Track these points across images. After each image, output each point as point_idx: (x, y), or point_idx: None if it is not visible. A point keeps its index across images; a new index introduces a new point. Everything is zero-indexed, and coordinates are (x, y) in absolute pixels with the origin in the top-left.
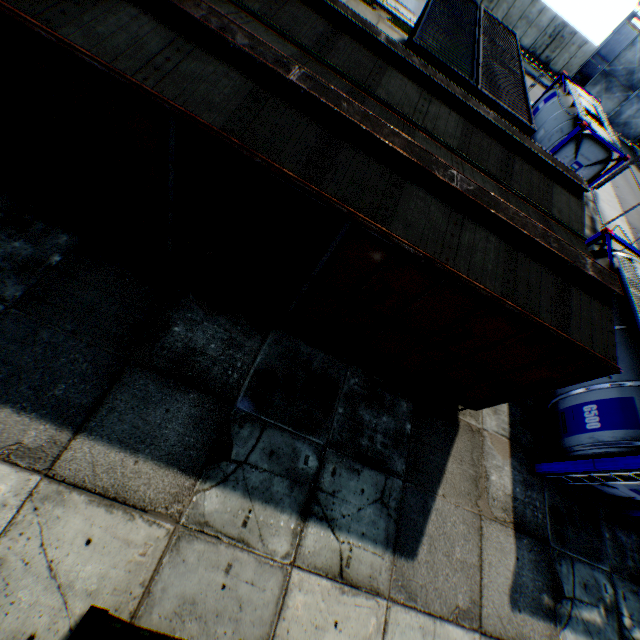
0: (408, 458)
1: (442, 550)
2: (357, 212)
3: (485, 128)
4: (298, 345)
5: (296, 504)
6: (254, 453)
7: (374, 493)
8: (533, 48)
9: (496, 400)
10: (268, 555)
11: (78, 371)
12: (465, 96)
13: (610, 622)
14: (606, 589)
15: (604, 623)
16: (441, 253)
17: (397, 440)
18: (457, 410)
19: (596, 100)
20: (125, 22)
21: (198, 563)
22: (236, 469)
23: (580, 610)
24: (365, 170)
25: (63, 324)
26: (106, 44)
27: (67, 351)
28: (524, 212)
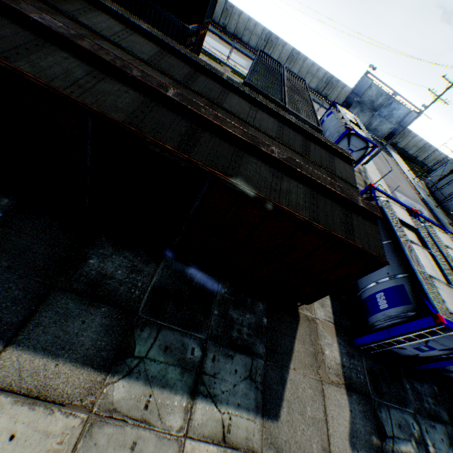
0: (267, 343)
1: (297, 410)
2: (215, 170)
3: (291, 126)
4: (183, 268)
5: (186, 386)
6: (152, 349)
7: (244, 371)
8: (317, 88)
9: (320, 295)
10: (166, 430)
11: (11, 296)
12: (277, 109)
13: (421, 451)
14: (414, 426)
15: (417, 452)
16: (270, 194)
17: (258, 331)
18: (297, 306)
19: (355, 115)
20: (60, 60)
21: (108, 444)
22: (139, 363)
23: (399, 445)
24: (218, 146)
25: (1, 262)
26: (46, 72)
27: (3, 282)
28: (319, 172)
